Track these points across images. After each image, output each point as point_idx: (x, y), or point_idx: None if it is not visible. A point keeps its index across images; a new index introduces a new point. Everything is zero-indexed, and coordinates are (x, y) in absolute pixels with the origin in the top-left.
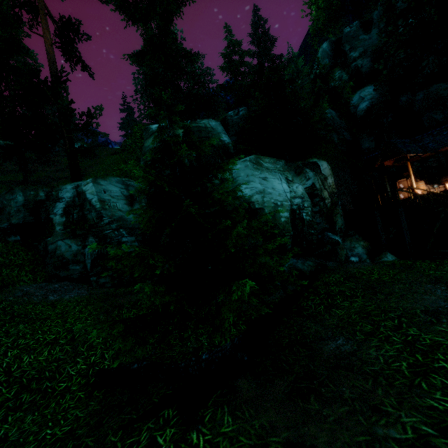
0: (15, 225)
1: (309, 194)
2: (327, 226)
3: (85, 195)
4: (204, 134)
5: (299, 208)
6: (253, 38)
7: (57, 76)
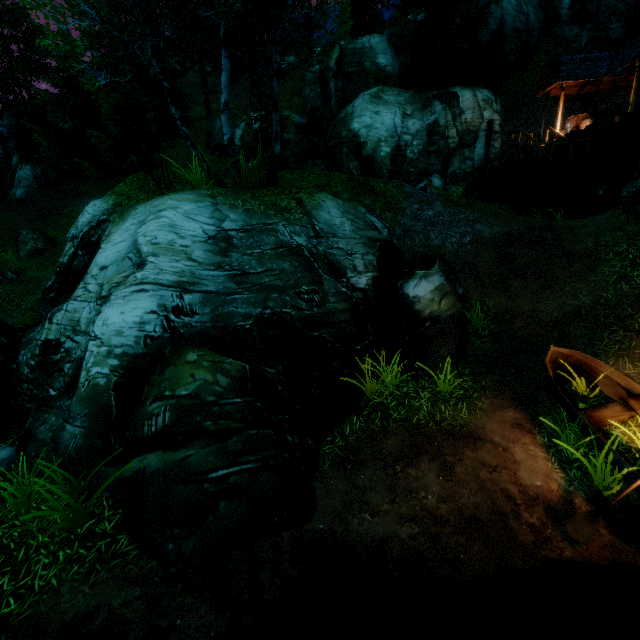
0: (217, 145)
1: (430, 131)
2: (440, 168)
3: (252, 124)
4: (357, 58)
5: (405, 145)
6: None
7: None
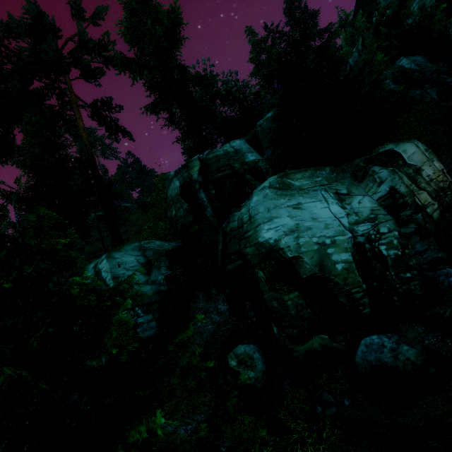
0: None
1: (389, 206)
2: (442, 254)
3: (101, 274)
4: (223, 162)
5: (370, 238)
6: (290, 26)
7: (92, 155)
